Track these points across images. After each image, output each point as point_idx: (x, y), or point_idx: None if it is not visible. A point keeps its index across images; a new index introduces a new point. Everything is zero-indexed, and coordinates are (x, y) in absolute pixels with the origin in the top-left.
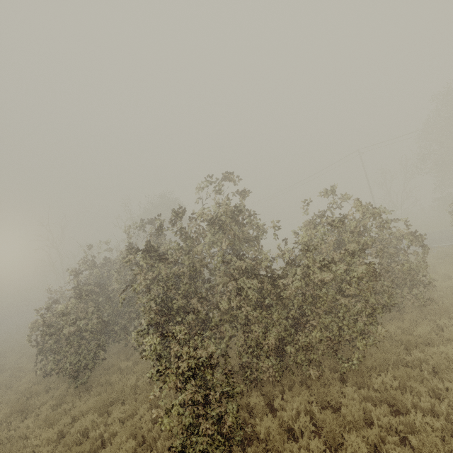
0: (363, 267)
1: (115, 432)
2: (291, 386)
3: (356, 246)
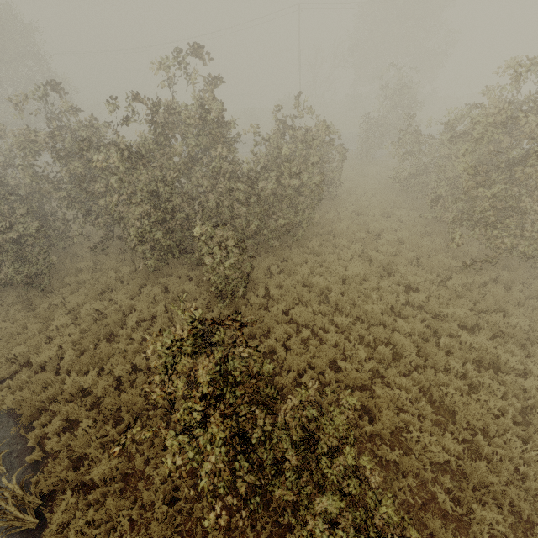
0: (319, 177)
1: (130, 305)
2: (258, 255)
3: (317, 160)
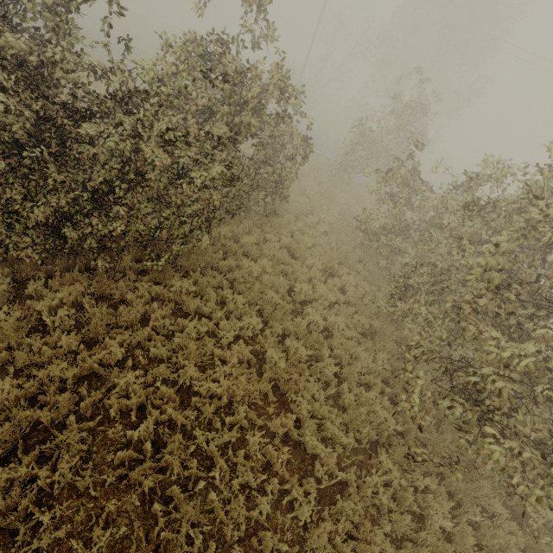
0: (220, 169)
1: None
2: (71, 267)
3: (228, 133)
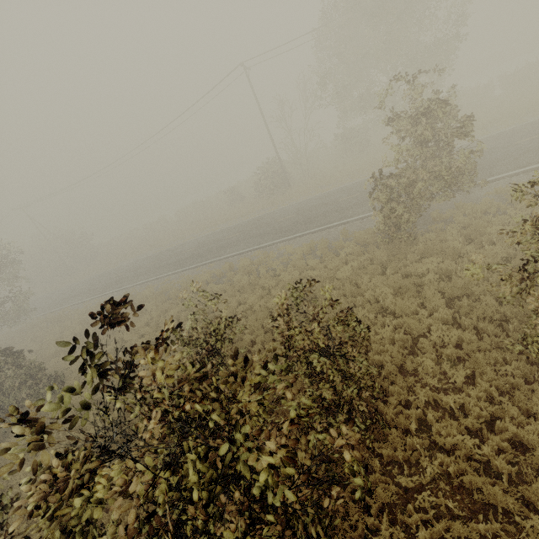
0: None
1: None
2: None
3: None
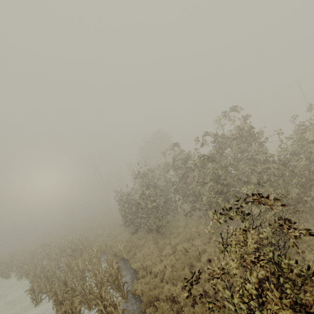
0: None
1: (203, 249)
2: (305, 222)
3: None
